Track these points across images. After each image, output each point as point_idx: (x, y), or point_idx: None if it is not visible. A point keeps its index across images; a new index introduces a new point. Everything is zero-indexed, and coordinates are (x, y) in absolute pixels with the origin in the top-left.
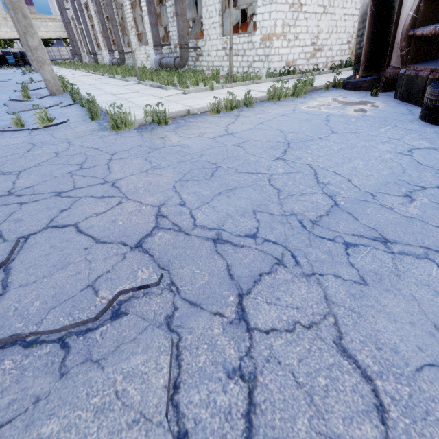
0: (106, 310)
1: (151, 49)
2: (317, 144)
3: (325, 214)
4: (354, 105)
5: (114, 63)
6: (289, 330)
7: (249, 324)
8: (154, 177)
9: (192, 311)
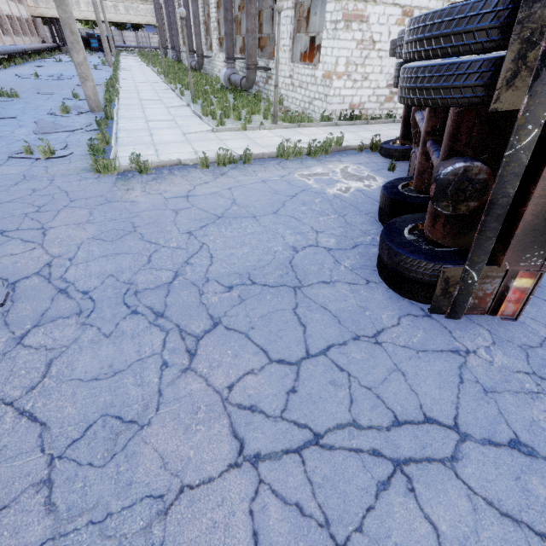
0: None
1: None
2: (240, 223)
3: (151, 288)
4: (351, 180)
5: (193, 67)
6: (37, 348)
7: (22, 340)
8: (78, 231)
9: (2, 327)
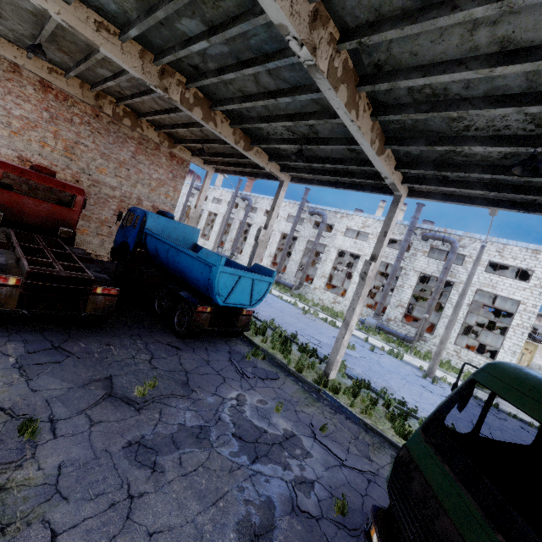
0: None
1: (347, 302)
2: None
3: None
4: None
5: (281, 283)
6: None
7: None
8: None
9: None
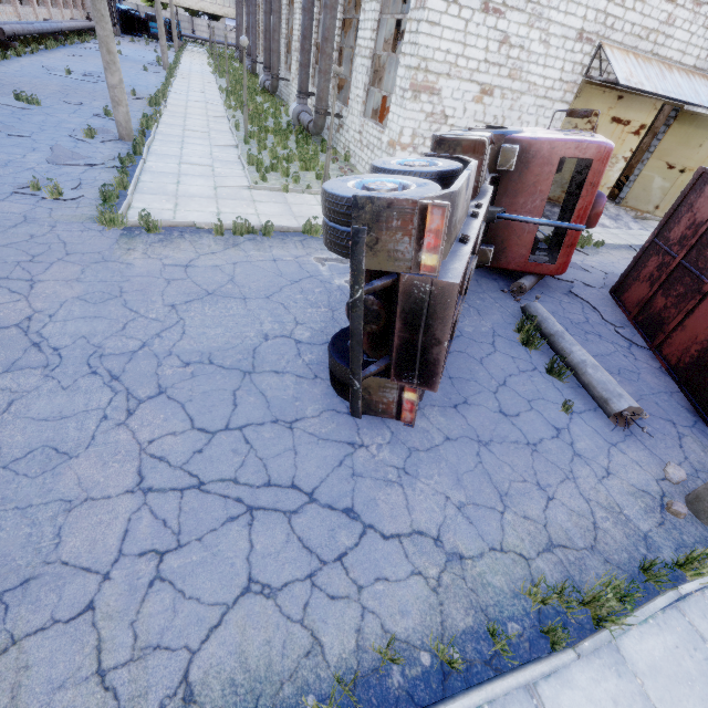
0: None
1: None
2: (227, 304)
3: (117, 354)
4: None
5: (266, 87)
6: (3, 389)
7: None
8: (65, 288)
9: None
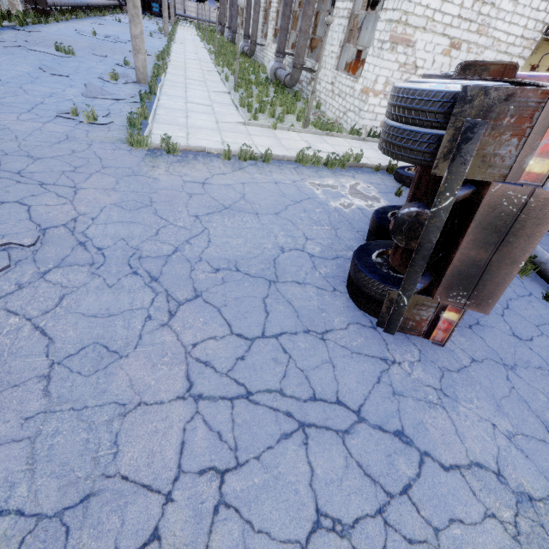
0: (0, 246)
1: None
2: (243, 217)
3: (153, 256)
4: (356, 197)
5: (244, 51)
6: (55, 284)
7: (44, 276)
8: (104, 196)
9: (31, 262)
